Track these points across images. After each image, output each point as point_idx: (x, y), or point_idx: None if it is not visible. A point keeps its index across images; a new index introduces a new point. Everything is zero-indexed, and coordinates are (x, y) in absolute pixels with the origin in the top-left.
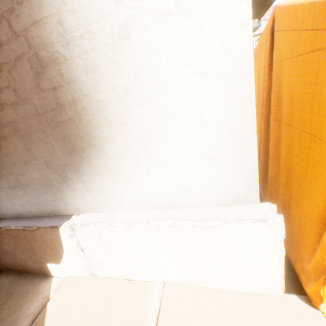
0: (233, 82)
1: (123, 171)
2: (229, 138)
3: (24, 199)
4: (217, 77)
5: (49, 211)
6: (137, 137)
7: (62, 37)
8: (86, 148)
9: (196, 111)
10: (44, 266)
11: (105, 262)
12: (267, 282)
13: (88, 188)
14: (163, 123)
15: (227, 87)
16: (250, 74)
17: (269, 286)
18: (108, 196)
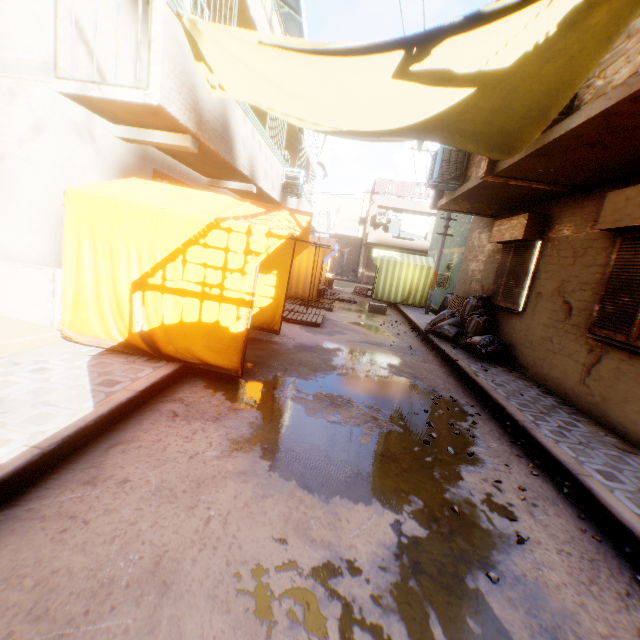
0: (48, 198)
1: None
2: (45, 225)
3: None
4: (42, 194)
5: None
6: None
7: None
8: None
9: (31, 205)
10: None
11: None
12: (44, 315)
13: None
14: (14, 205)
15: (46, 200)
16: (55, 198)
17: (45, 318)
18: None
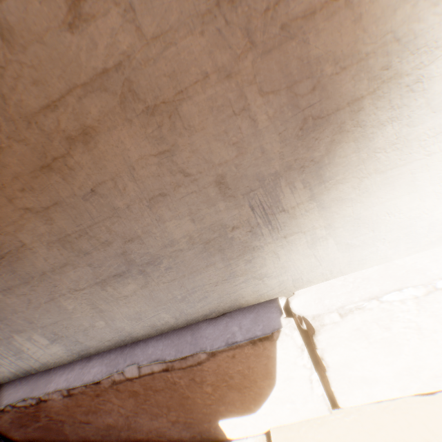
0: None
1: None
2: None
3: (138, 300)
4: None
5: (207, 308)
6: None
7: None
8: (363, 98)
9: None
10: (206, 427)
11: (376, 377)
12: None
13: (333, 221)
14: None
15: None
16: None
17: None
18: (387, 227)
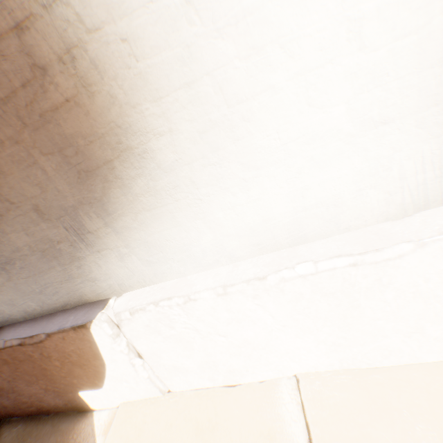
0: None
1: (194, 193)
2: (415, 69)
3: (9, 290)
4: None
5: (62, 301)
6: (218, 111)
7: None
8: (113, 161)
9: (346, 18)
10: (73, 397)
11: (185, 367)
12: None
13: (129, 243)
14: (274, 63)
15: None
16: None
17: None
18: (171, 250)
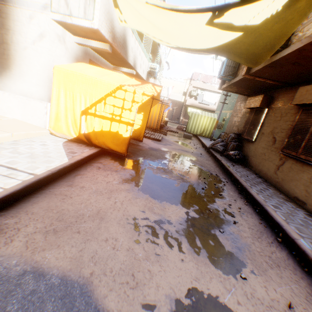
0: (45, 69)
1: (16, 80)
2: (43, 82)
3: None
4: (42, 67)
5: None
6: (22, 72)
7: (12, 41)
8: (7, 69)
9: (37, 72)
10: None
11: None
12: (42, 122)
13: (3, 81)
14: (30, 71)
15: (44, 70)
16: (48, 70)
17: (42, 124)
18: (9, 86)
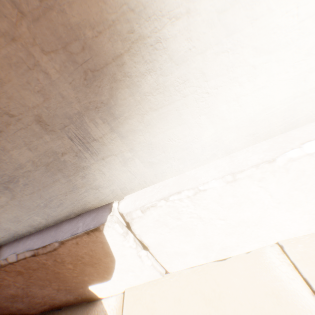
0: None
1: (203, 87)
2: None
3: (13, 208)
4: None
5: (66, 211)
6: None
7: None
8: (123, 55)
9: None
10: (82, 291)
11: (184, 251)
12: None
13: (134, 146)
14: None
15: None
16: None
17: None
18: (173, 149)
